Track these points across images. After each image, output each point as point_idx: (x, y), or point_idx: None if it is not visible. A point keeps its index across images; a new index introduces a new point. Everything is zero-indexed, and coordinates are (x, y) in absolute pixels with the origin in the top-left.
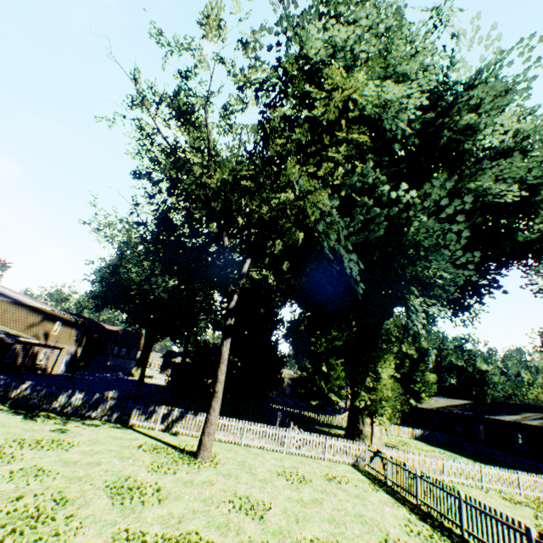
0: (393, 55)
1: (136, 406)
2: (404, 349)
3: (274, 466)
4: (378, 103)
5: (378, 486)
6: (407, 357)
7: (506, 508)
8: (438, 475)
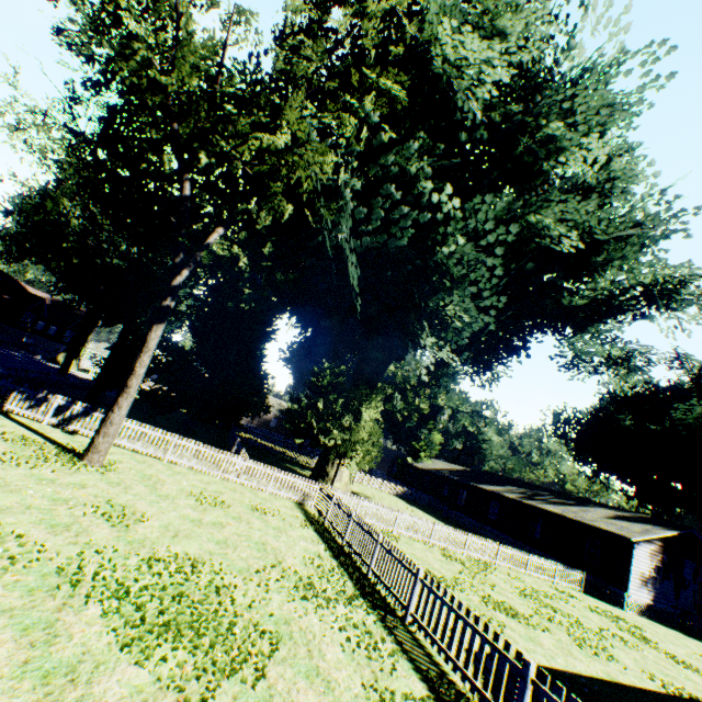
0: None
1: (17, 389)
2: (417, 402)
3: (192, 487)
4: (452, 58)
5: (311, 524)
6: (419, 412)
7: (437, 562)
8: (388, 526)
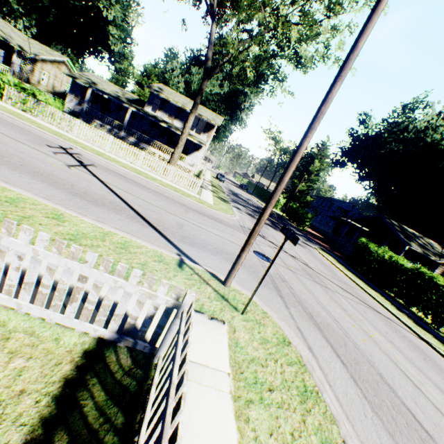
0: None
1: None
2: None
3: None
4: None
5: None
6: None
7: None
8: None
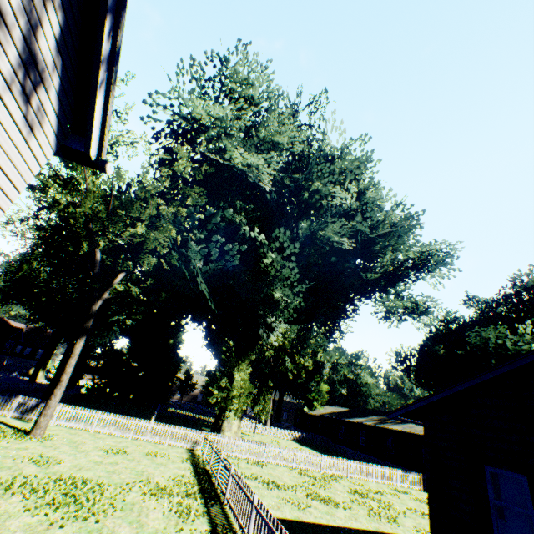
0: (270, 128)
1: None
2: (302, 361)
3: (106, 444)
4: (245, 164)
5: (191, 460)
6: (306, 369)
7: (289, 477)
8: (259, 457)
